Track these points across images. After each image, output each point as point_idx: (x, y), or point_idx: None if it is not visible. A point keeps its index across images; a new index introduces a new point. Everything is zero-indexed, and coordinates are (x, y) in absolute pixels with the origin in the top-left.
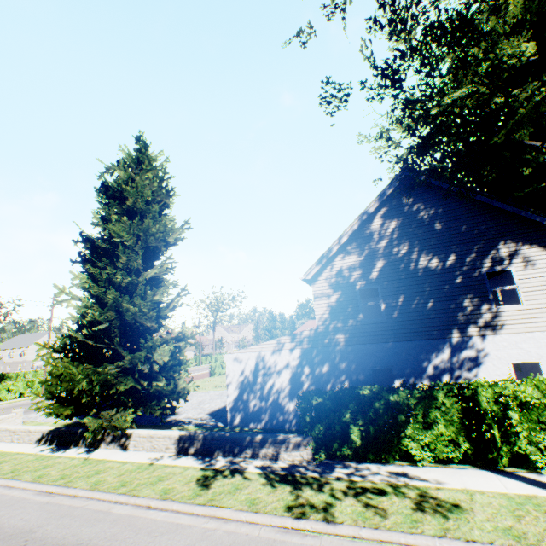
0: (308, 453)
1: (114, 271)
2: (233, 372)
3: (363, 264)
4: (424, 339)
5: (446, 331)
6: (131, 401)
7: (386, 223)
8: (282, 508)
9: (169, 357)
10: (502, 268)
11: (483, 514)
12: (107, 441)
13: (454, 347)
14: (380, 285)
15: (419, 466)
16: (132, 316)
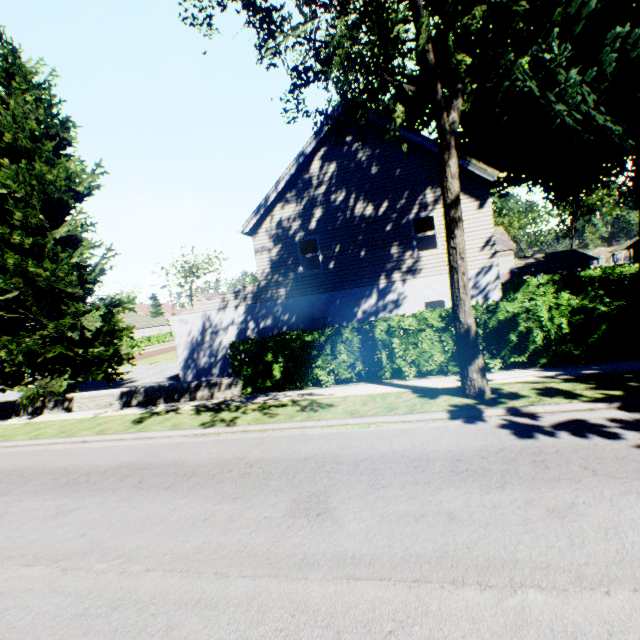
0: (238, 390)
1: (9, 231)
2: (180, 334)
3: (302, 214)
4: (356, 288)
5: (375, 278)
6: (70, 370)
7: (325, 167)
8: (198, 424)
9: (101, 323)
10: (426, 214)
11: (344, 406)
12: (50, 407)
13: (380, 293)
14: (319, 236)
15: (325, 388)
16: (46, 282)
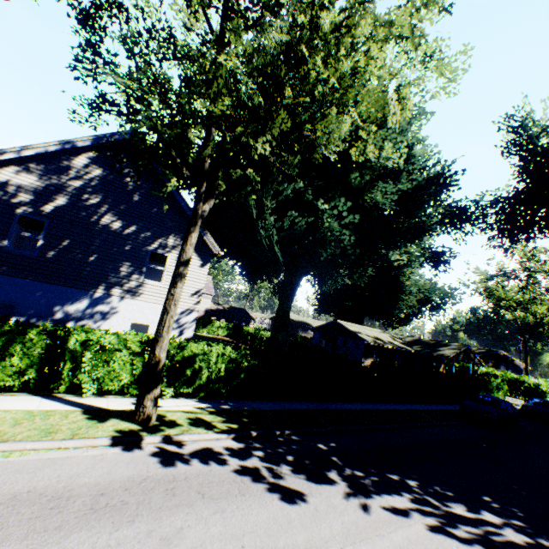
0: None
1: None
2: None
3: (41, 192)
4: (69, 287)
5: (95, 285)
6: None
7: (91, 167)
8: None
9: None
10: (164, 253)
11: None
12: None
13: (94, 300)
14: (51, 221)
15: None
16: None
